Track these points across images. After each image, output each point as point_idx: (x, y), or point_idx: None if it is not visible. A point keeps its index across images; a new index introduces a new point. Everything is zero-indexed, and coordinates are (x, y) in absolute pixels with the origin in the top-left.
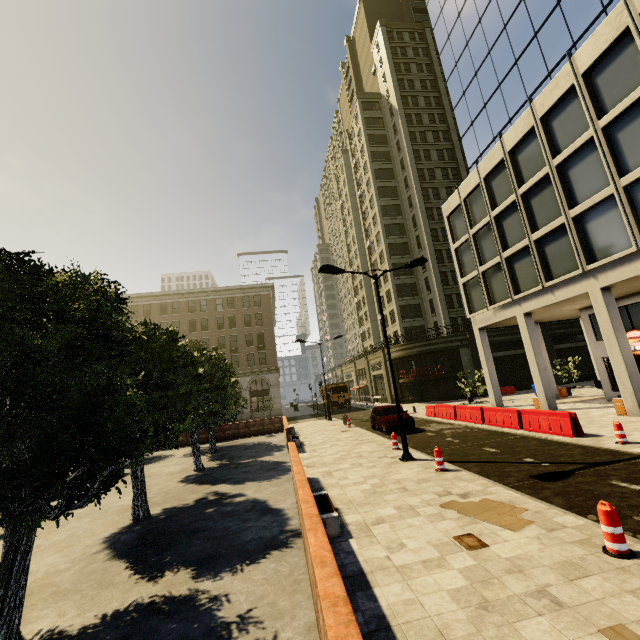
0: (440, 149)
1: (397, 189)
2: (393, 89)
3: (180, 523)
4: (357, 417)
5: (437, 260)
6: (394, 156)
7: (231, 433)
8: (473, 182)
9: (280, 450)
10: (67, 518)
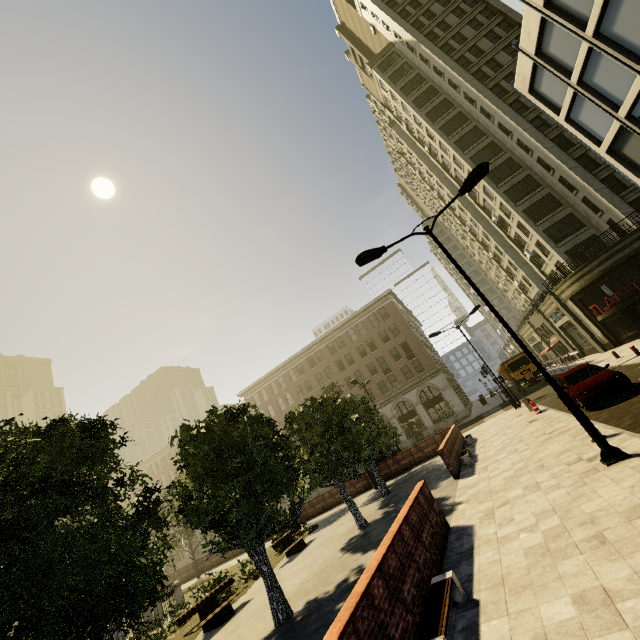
0: (488, 32)
1: (463, 113)
2: (398, 26)
3: (305, 632)
4: (553, 391)
5: (562, 149)
6: (439, 85)
7: (406, 462)
8: (533, 24)
9: (448, 476)
10: (241, 618)
